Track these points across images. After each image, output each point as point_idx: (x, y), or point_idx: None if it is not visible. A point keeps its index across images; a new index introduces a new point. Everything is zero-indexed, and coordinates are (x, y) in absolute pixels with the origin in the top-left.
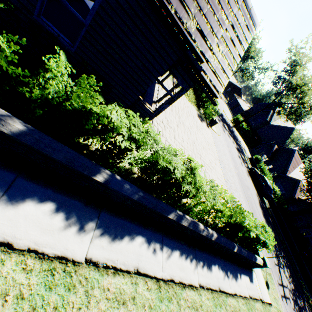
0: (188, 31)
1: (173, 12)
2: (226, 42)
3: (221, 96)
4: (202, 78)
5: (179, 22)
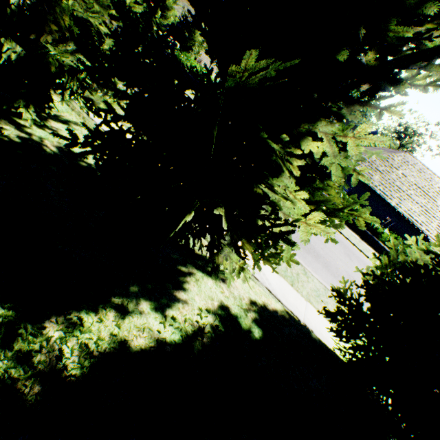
0: (422, 230)
1: (417, 227)
2: (435, 230)
3: (436, 251)
4: (428, 241)
5: (419, 228)
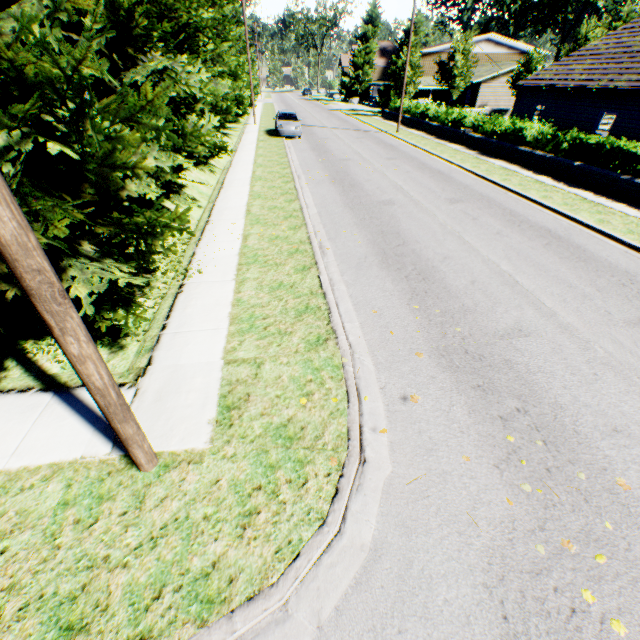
0: None
1: None
2: None
3: None
4: None
5: None
